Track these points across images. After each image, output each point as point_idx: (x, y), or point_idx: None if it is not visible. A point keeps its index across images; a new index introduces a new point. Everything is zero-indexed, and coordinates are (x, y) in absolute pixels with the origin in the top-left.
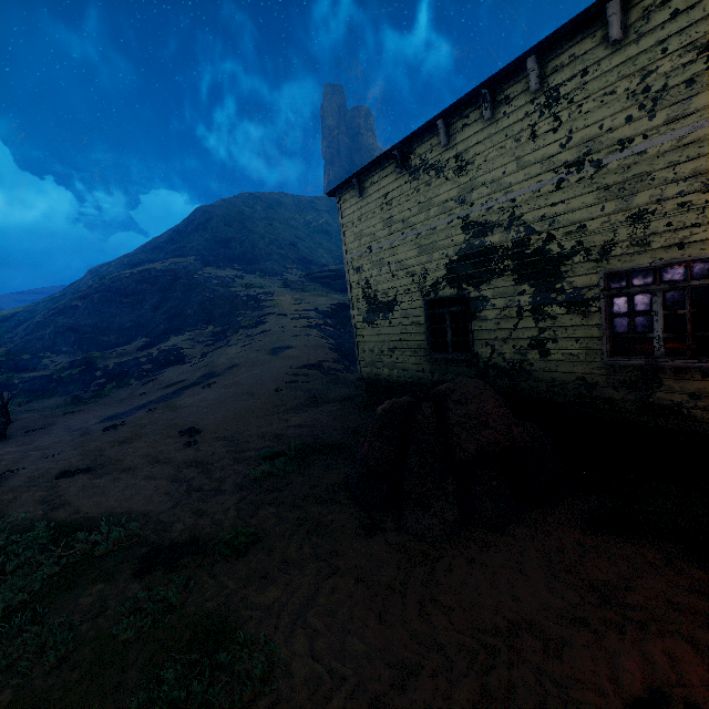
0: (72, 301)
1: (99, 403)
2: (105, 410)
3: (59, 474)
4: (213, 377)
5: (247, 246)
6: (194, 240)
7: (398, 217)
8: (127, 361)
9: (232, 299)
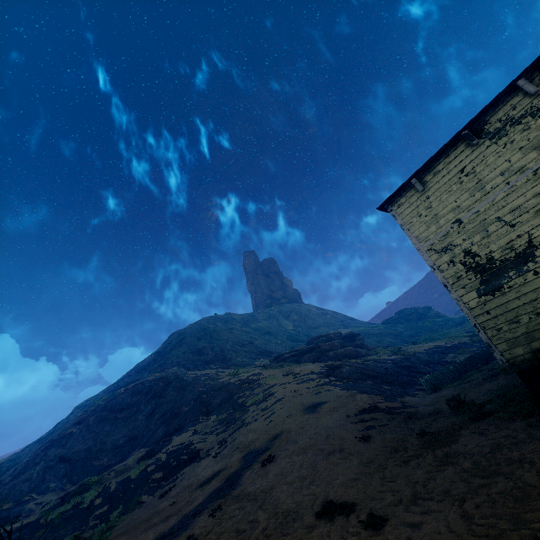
0: (67, 429)
1: (112, 536)
2: (136, 536)
3: None
4: (260, 452)
5: (217, 350)
6: (173, 355)
7: (491, 175)
8: (132, 475)
9: (225, 387)
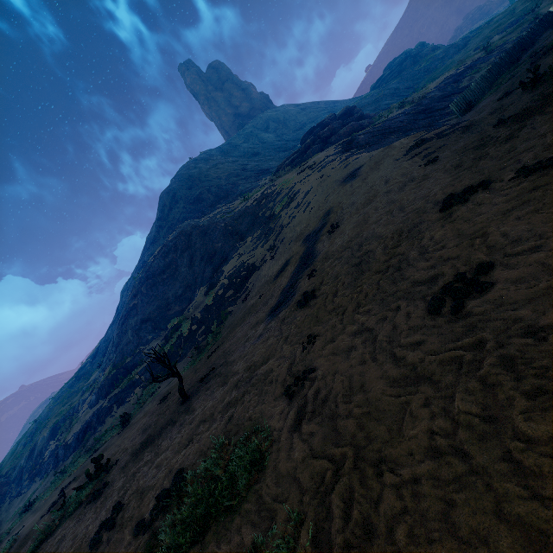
0: (129, 304)
1: (225, 334)
2: (249, 322)
3: (434, 309)
4: (320, 230)
5: (215, 190)
6: (175, 214)
7: None
8: (209, 303)
9: (244, 213)
